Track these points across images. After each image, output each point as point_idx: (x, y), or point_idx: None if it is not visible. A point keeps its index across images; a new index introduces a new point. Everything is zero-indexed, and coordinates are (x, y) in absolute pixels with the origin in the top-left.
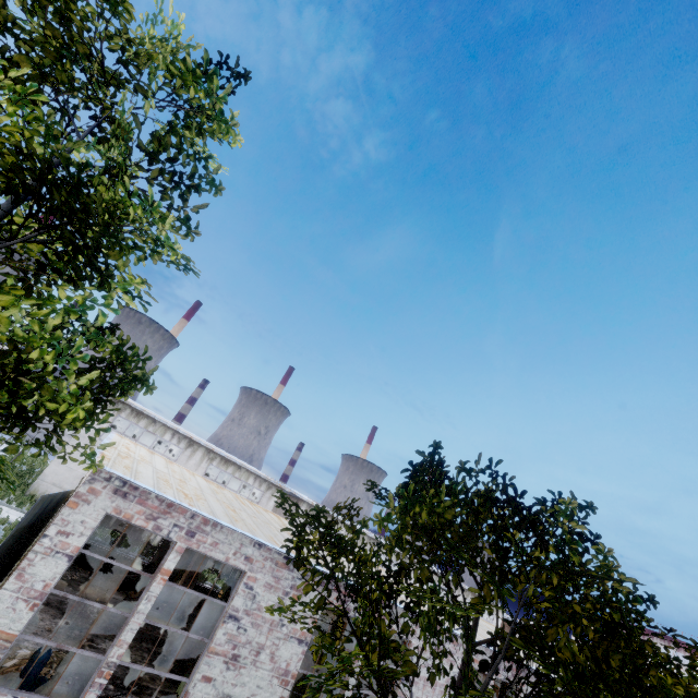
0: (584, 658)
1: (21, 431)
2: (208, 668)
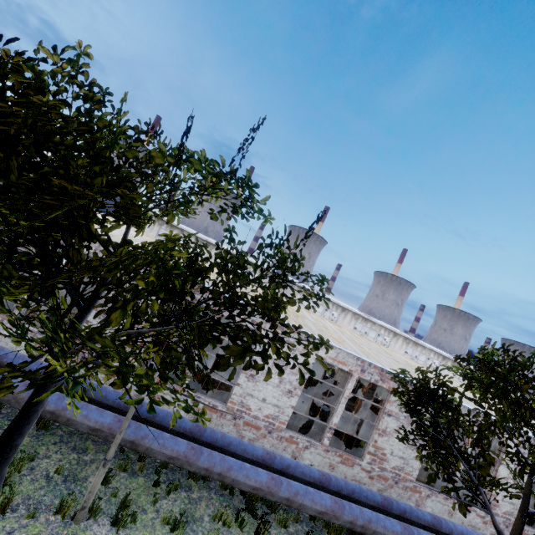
0: None
1: None
2: None
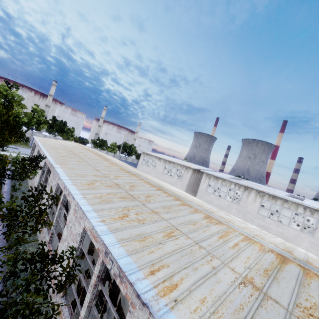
0: None
1: None
2: None
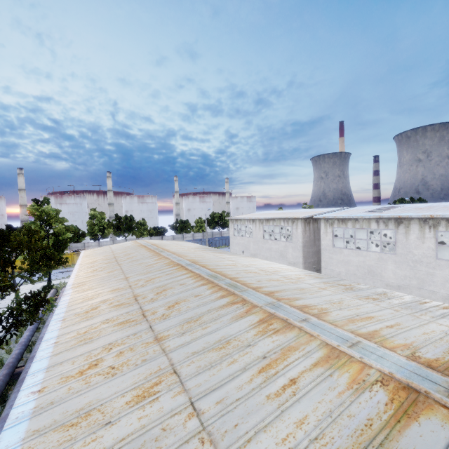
0: None
1: None
2: None
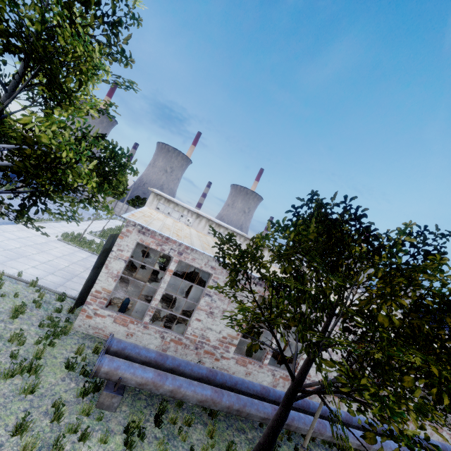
0: (398, 323)
1: (62, 191)
2: (198, 315)
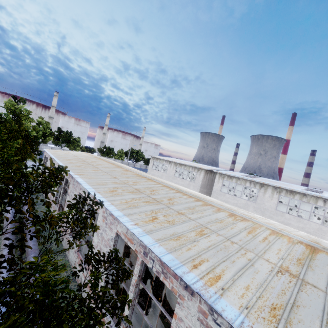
0: None
1: None
2: None
